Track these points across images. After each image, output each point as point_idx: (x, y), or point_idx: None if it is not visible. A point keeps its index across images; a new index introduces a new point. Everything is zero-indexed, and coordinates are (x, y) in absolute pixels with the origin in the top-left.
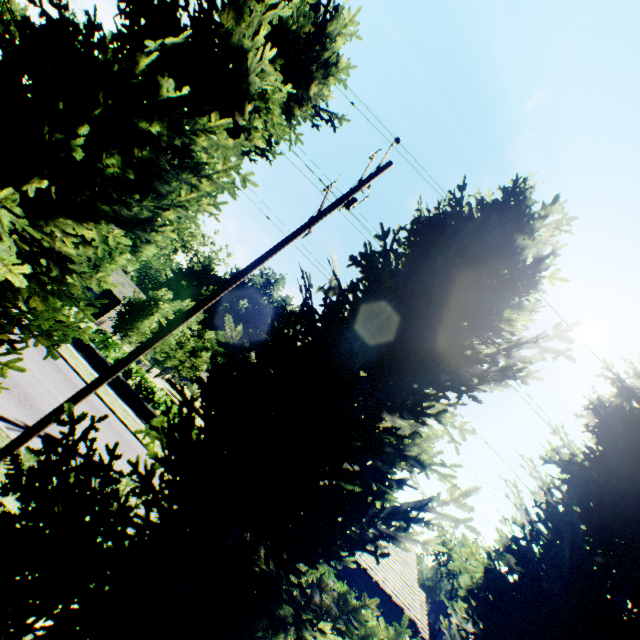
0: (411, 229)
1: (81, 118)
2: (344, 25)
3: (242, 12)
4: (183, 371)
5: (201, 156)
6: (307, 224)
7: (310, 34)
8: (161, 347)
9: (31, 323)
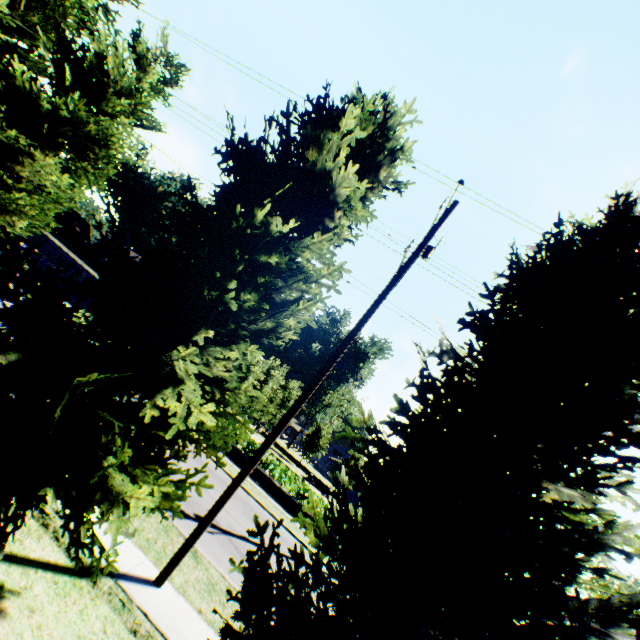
0: (510, 275)
1: (228, 276)
2: (402, 116)
3: (317, 140)
4: (275, 423)
5: (307, 266)
6: (391, 283)
7: (373, 133)
8: (256, 406)
9: (199, 437)
